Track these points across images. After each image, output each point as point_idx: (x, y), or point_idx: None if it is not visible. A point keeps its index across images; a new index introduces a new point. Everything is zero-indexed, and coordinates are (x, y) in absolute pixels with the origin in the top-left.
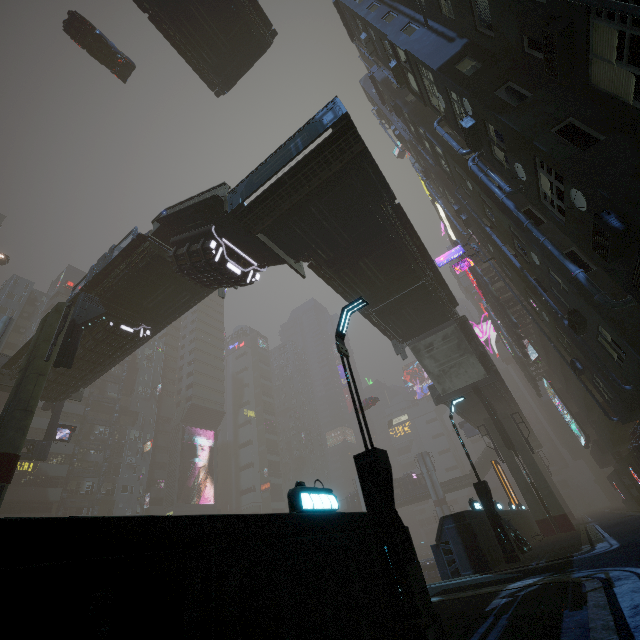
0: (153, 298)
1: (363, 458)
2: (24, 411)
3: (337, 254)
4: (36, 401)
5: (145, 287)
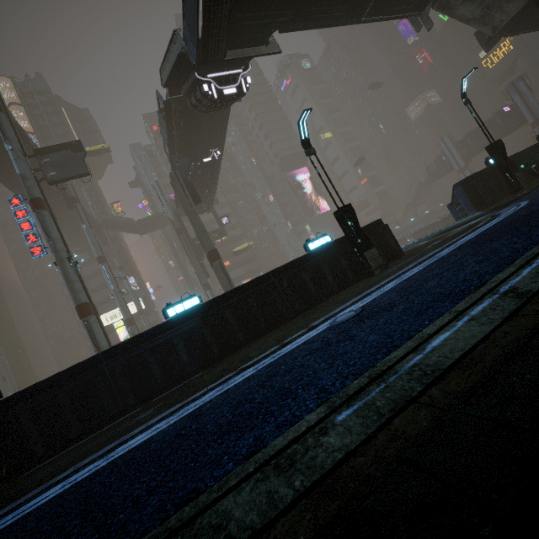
0: (204, 133)
1: (337, 214)
2: (203, 232)
3: (294, 6)
4: (203, 226)
5: (195, 131)
